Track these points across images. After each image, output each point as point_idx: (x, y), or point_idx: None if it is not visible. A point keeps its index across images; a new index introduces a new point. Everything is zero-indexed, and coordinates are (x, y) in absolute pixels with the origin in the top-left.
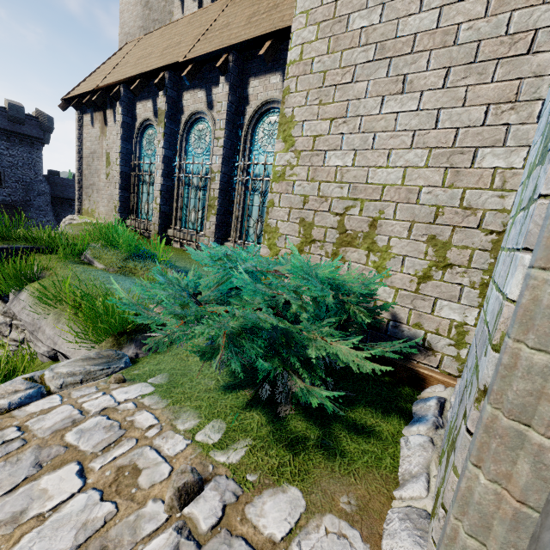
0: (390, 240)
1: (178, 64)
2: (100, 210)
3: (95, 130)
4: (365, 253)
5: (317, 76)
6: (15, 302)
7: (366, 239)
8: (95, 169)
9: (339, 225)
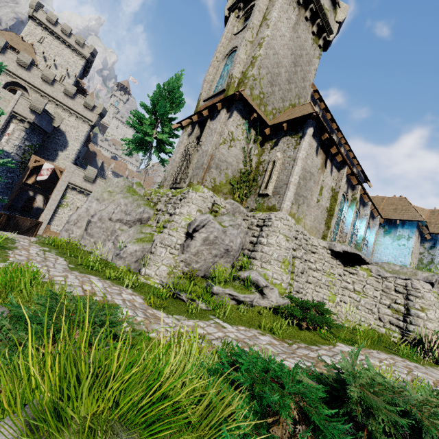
0: None
1: (365, 191)
2: (306, 221)
3: (318, 160)
4: None
5: (414, 251)
6: None
7: None
8: (311, 188)
9: None
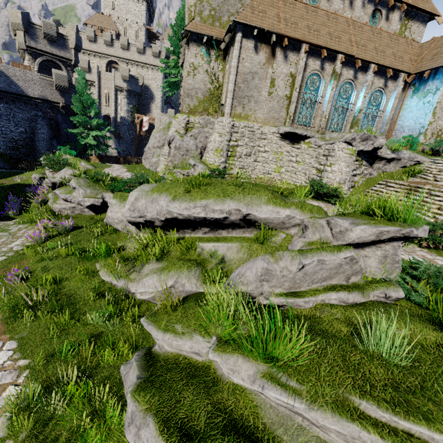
0: (442, 136)
1: (353, 56)
2: (257, 116)
3: (260, 57)
4: (439, 138)
5: (441, 107)
6: (401, 154)
7: (440, 136)
8: (255, 86)
9: (437, 134)
